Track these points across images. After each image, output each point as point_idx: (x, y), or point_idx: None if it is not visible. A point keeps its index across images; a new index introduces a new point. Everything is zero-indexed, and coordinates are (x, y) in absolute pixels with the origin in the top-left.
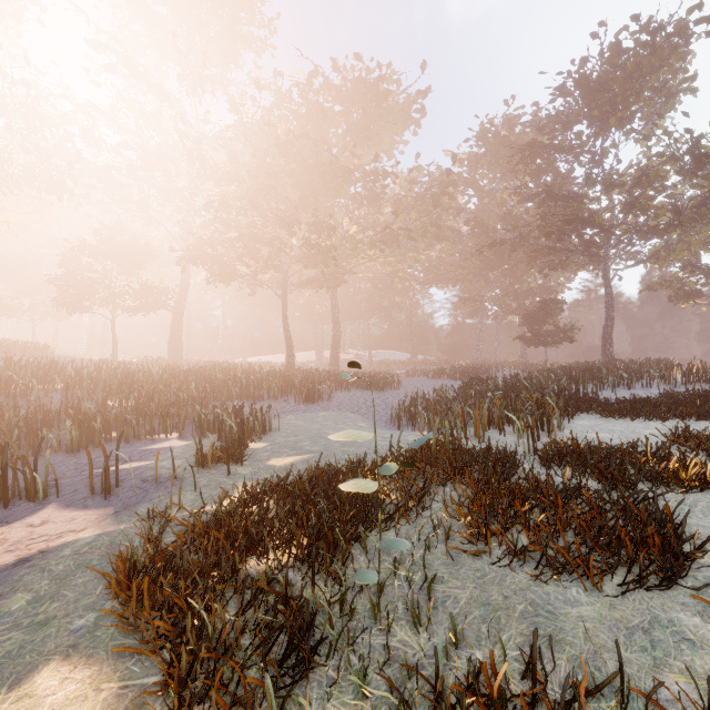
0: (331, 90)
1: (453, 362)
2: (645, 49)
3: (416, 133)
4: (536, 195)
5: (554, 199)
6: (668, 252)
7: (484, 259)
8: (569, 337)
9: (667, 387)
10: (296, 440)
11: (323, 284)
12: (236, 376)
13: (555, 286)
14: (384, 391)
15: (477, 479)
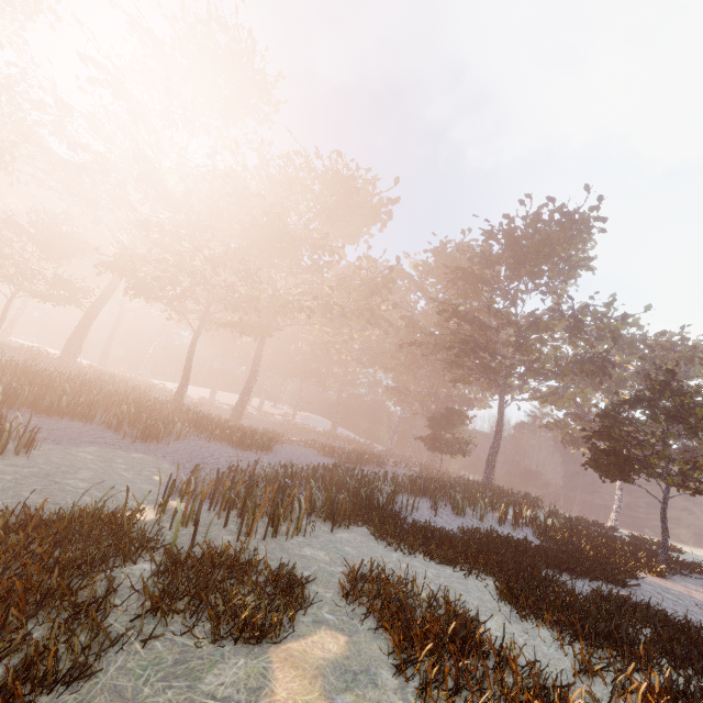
0: (310, 171)
1: (363, 445)
2: (557, 225)
3: (382, 230)
4: (446, 310)
5: (460, 318)
6: (558, 396)
7: (412, 355)
8: (463, 451)
9: (494, 523)
10: (7, 471)
11: (247, 331)
12: (93, 392)
13: (473, 400)
14: (249, 452)
15: (6, 565)
